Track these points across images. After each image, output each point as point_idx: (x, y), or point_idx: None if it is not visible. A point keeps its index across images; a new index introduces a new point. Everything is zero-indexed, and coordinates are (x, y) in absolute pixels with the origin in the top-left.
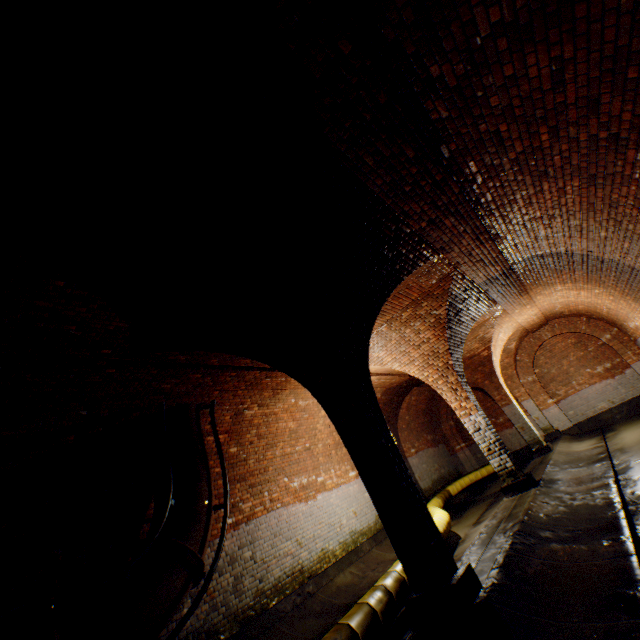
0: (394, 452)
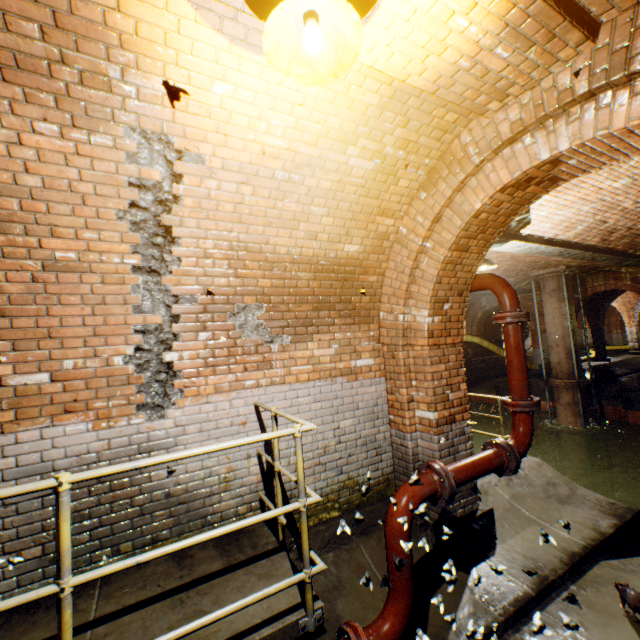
0: (602, 335)
